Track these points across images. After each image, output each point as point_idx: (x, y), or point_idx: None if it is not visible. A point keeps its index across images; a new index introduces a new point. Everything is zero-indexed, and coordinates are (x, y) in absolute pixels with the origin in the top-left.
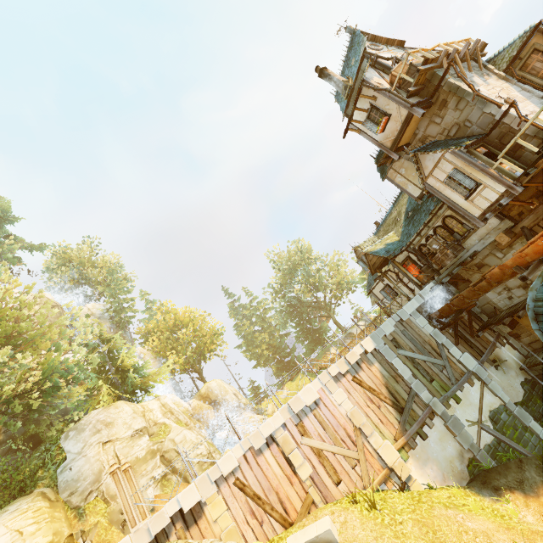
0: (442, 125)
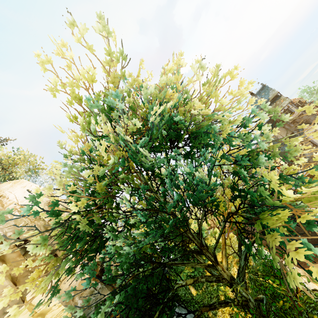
0: (301, 119)
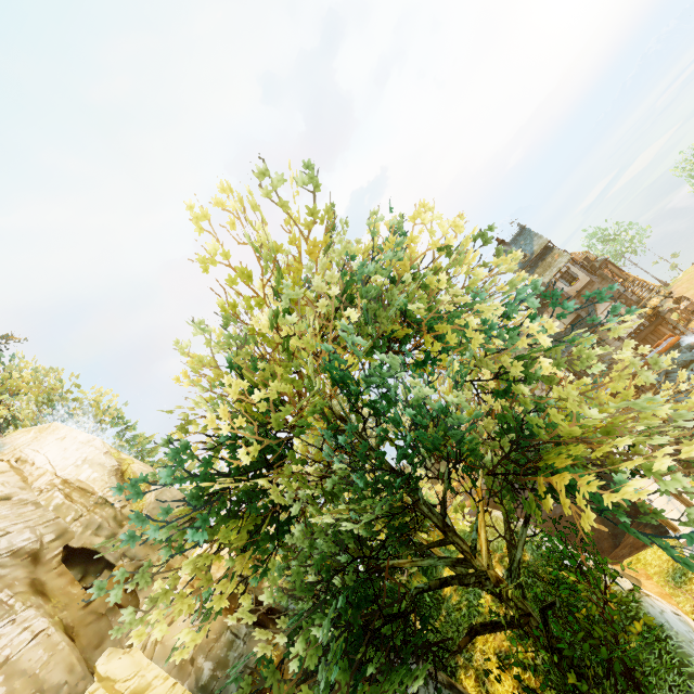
0: (591, 290)
